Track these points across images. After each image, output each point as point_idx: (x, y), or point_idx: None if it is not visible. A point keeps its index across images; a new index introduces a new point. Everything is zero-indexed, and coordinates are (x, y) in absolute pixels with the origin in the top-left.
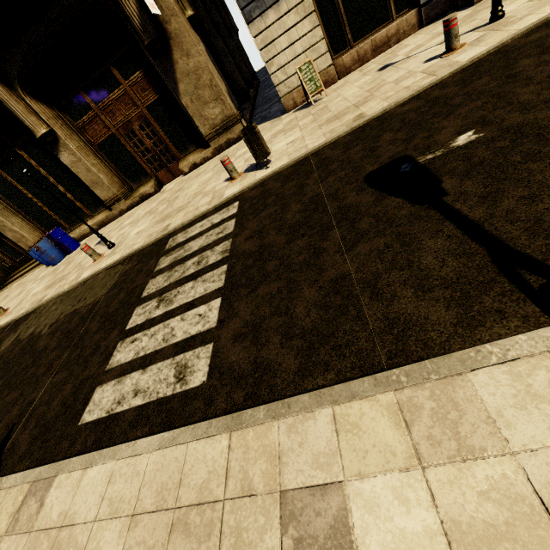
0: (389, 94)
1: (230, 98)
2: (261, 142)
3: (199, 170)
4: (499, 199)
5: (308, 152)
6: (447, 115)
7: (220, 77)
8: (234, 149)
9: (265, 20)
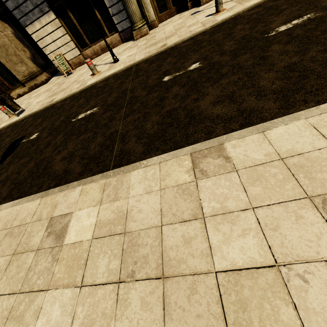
0: (68, 90)
1: (33, 61)
2: (11, 104)
3: (19, 99)
4: (0, 172)
5: (29, 114)
6: (50, 118)
7: (25, 48)
8: (36, 90)
9: (35, 26)
